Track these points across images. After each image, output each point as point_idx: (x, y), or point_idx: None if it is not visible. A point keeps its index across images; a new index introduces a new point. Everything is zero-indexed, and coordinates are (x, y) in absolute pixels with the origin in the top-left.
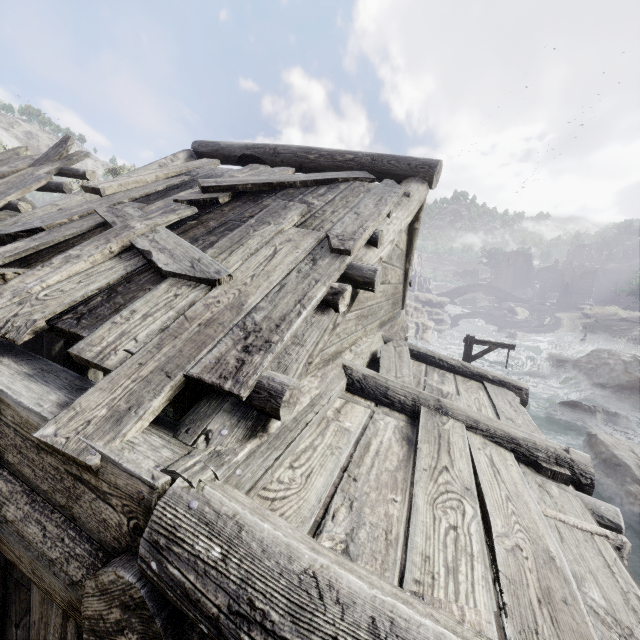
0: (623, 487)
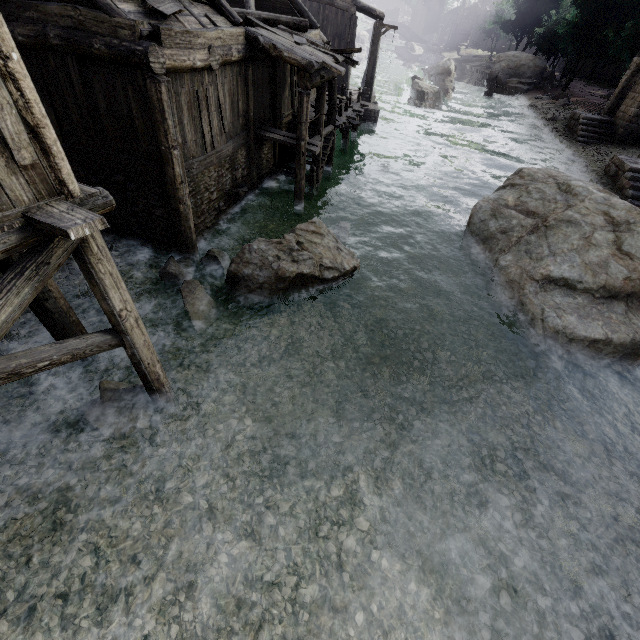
0: (414, 89)
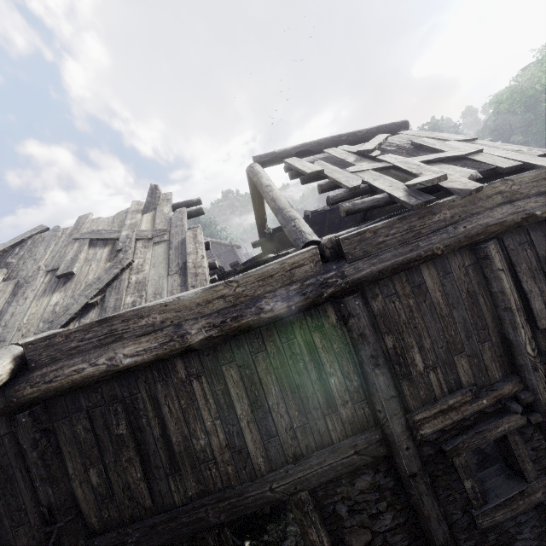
0: None
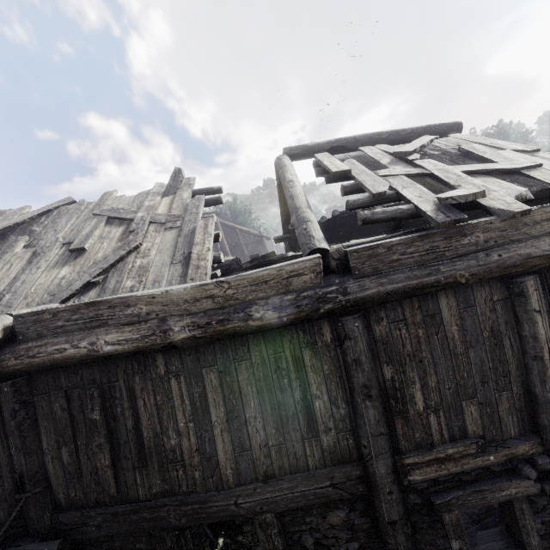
0: None
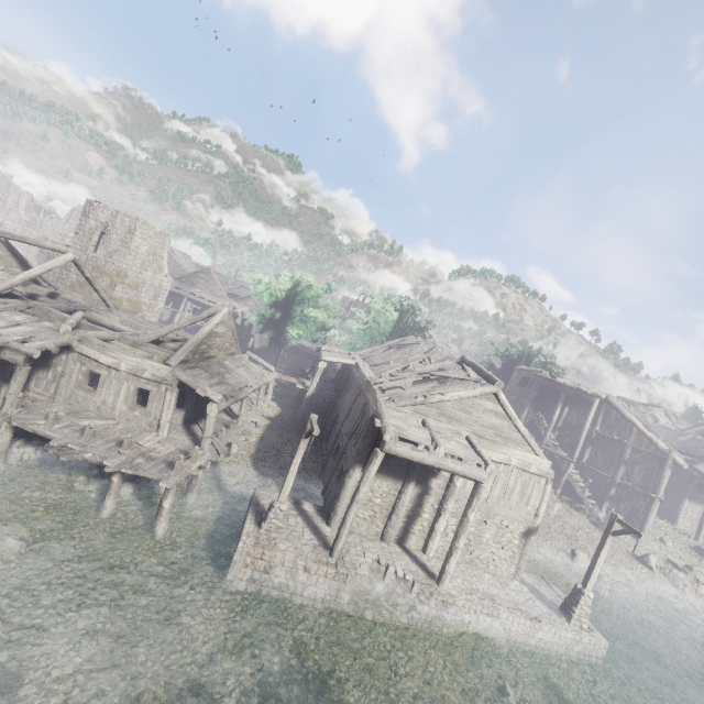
0: None
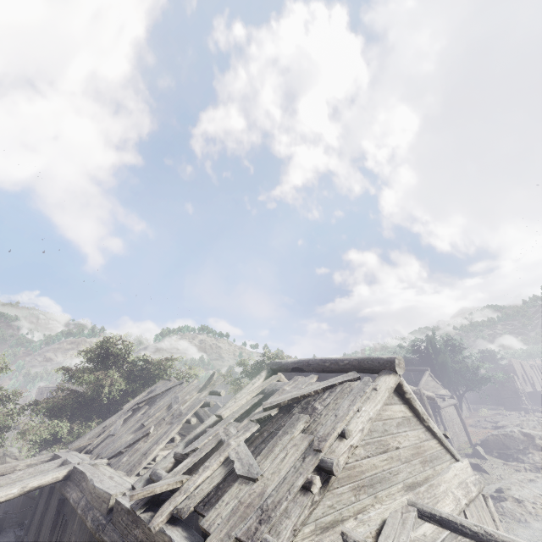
0: None
